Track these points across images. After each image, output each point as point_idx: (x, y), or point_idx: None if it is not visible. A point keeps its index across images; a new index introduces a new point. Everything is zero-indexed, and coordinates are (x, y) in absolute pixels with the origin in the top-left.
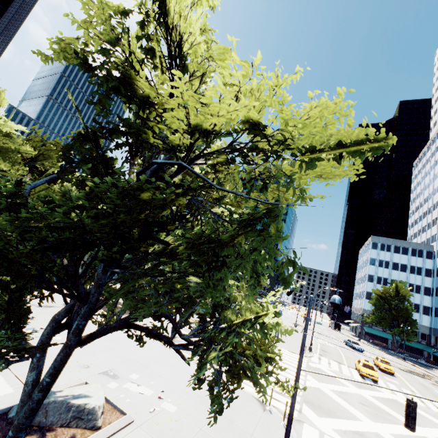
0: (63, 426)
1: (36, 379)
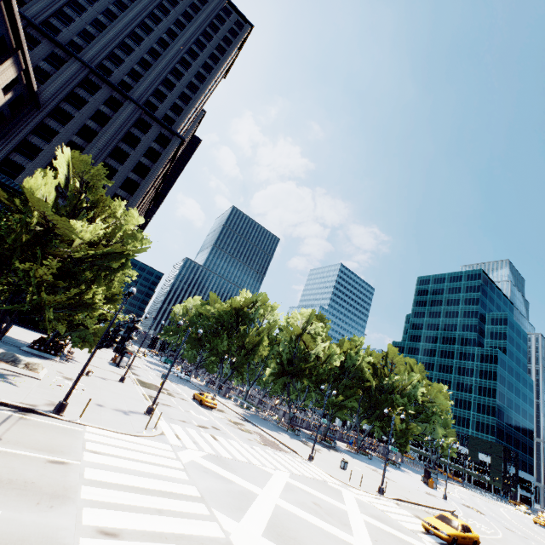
0: (7, 362)
1: (3, 332)
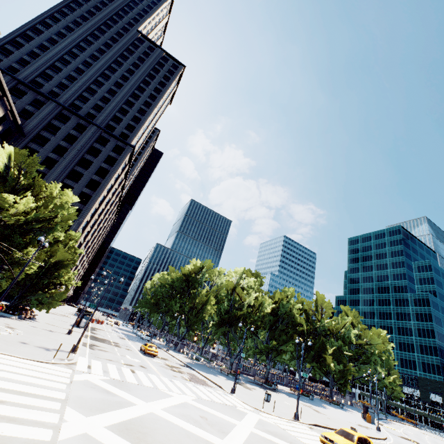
0: None
1: None
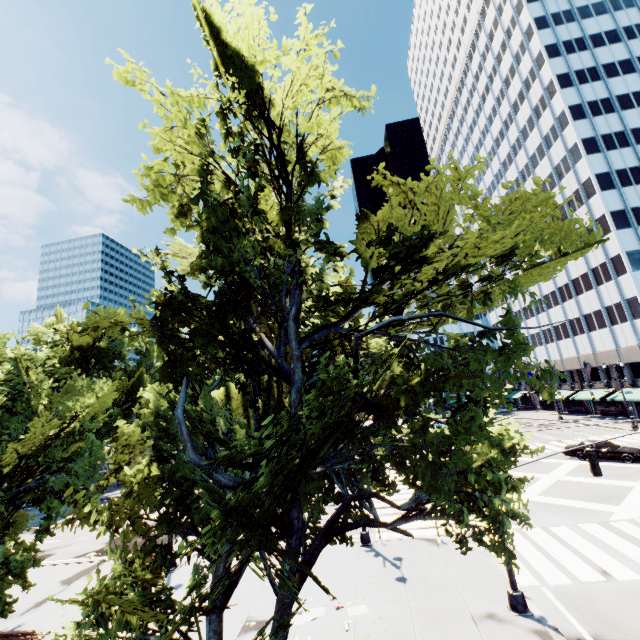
0: None
1: None
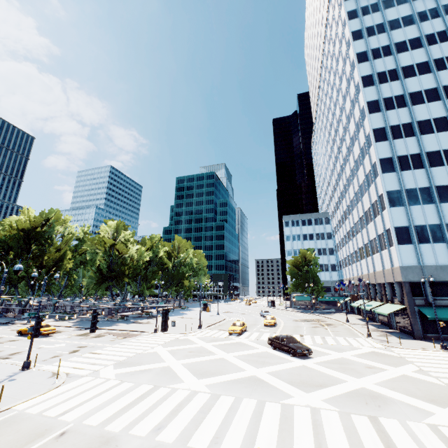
0: None
1: None
